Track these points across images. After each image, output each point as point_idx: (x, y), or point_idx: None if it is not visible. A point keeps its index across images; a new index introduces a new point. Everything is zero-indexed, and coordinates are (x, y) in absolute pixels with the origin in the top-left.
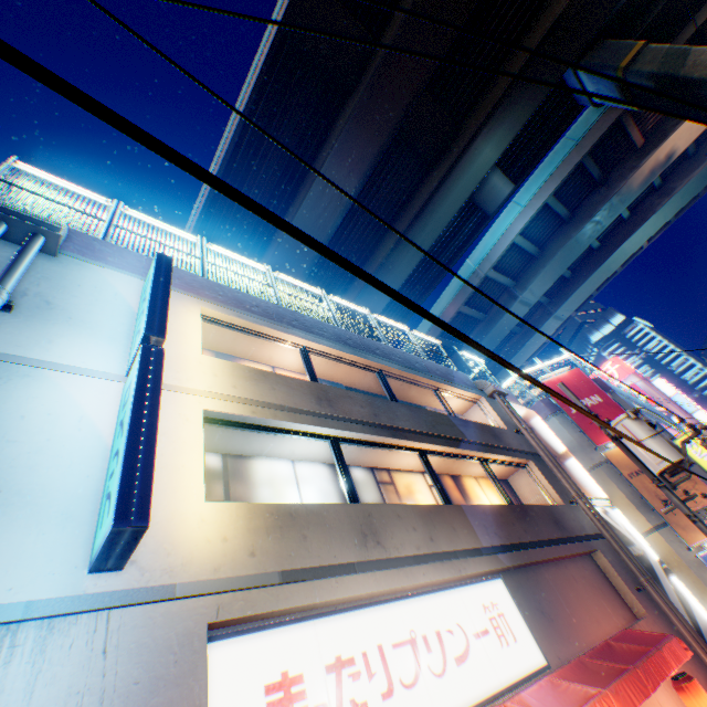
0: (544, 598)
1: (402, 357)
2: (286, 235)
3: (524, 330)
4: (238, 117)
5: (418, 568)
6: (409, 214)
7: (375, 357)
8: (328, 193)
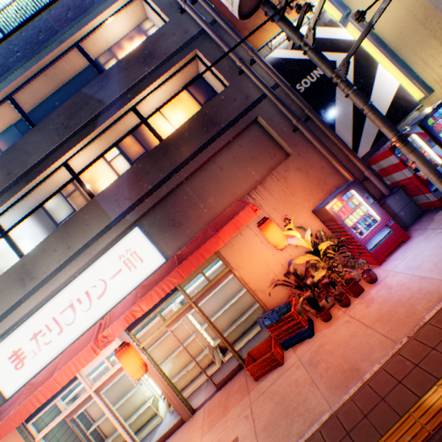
0: (179, 212)
1: (22, 45)
2: None
3: None
4: None
5: (61, 274)
6: None
7: None
8: None
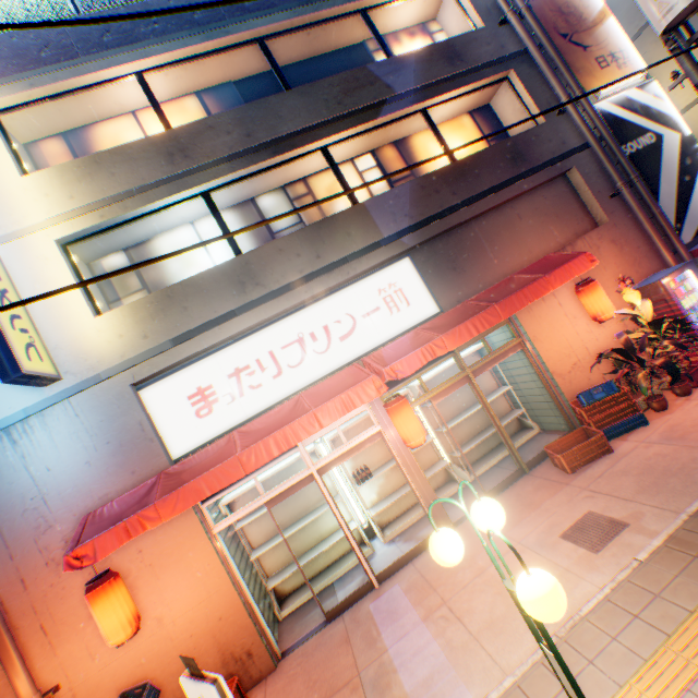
0: (462, 256)
1: None
2: None
3: None
4: None
5: (300, 290)
6: None
7: (243, 23)
8: None
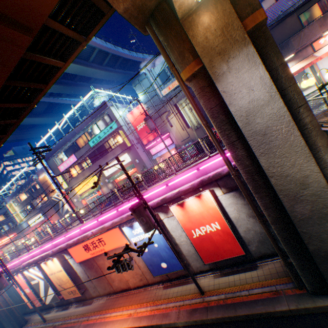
0: (46, 213)
1: (24, 185)
2: None
3: None
4: None
5: (34, 216)
6: None
7: (22, 191)
8: None
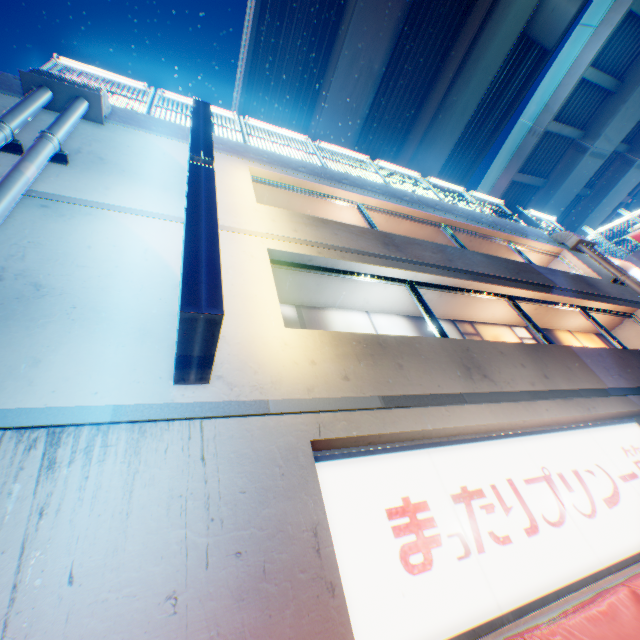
0: None
1: (465, 213)
2: (319, 127)
3: (594, 192)
4: (253, 3)
5: (537, 404)
6: (448, 72)
7: (435, 212)
8: (356, 66)
